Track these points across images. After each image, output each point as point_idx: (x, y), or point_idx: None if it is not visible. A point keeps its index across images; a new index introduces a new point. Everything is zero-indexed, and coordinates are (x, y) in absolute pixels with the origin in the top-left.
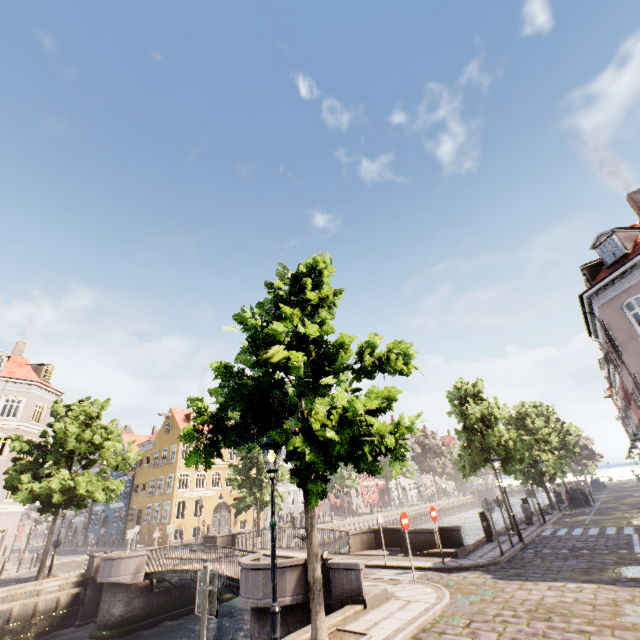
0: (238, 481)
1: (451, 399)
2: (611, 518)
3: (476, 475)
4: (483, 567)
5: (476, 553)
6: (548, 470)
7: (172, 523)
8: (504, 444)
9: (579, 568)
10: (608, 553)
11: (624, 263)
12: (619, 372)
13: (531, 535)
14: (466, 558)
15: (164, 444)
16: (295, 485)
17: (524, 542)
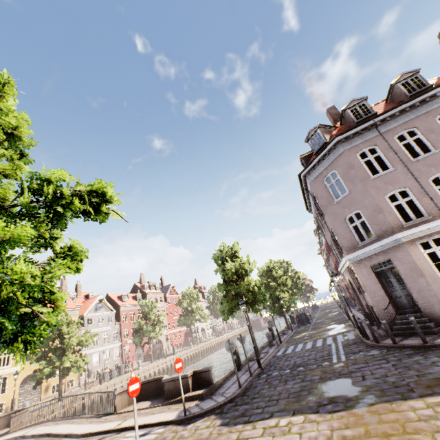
0: (37, 354)
1: (216, 260)
2: (320, 331)
3: (234, 317)
4: (220, 408)
5: (222, 389)
6: (285, 304)
7: None
8: (252, 290)
9: (294, 392)
10: (316, 368)
11: (325, 147)
12: (323, 232)
13: (269, 358)
14: (210, 398)
15: None
16: (111, 344)
17: (262, 367)
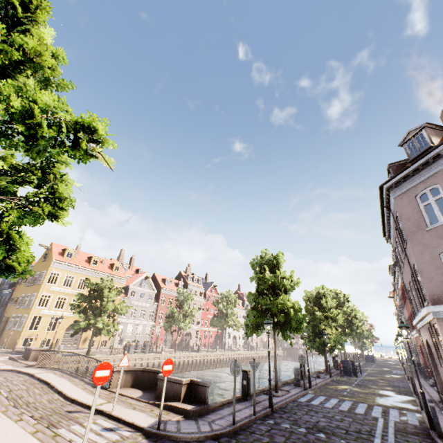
0: (80, 307)
1: (253, 265)
2: (367, 392)
3: (258, 335)
4: (198, 440)
5: (214, 415)
6: (329, 342)
7: (24, 332)
8: (286, 312)
9: None
10: None
11: (428, 152)
12: (401, 269)
13: (287, 400)
14: (195, 421)
15: (39, 269)
16: (146, 320)
17: (273, 408)
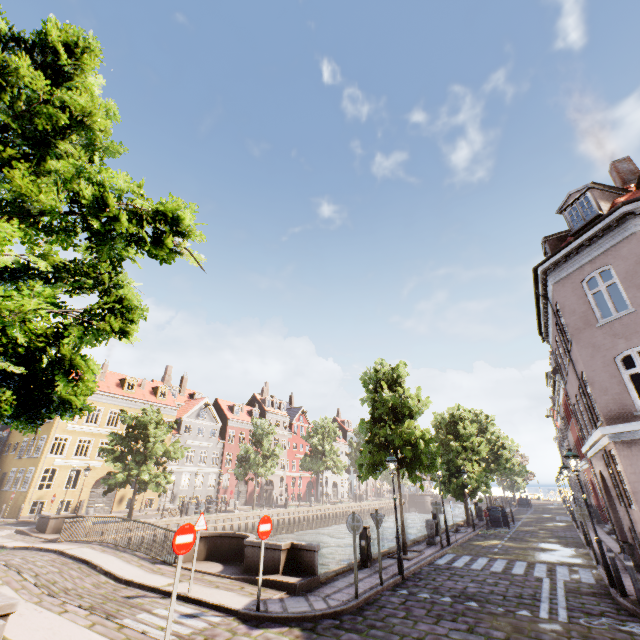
0: (115, 453)
1: (365, 382)
2: (525, 547)
3: (376, 478)
4: (313, 620)
5: (327, 588)
6: (471, 482)
7: (31, 493)
8: (414, 444)
9: None
10: (502, 614)
11: (596, 222)
12: (564, 378)
13: (420, 563)
14: (305, 597)
15: None
16: (208, 467)
17: (404, 575)
